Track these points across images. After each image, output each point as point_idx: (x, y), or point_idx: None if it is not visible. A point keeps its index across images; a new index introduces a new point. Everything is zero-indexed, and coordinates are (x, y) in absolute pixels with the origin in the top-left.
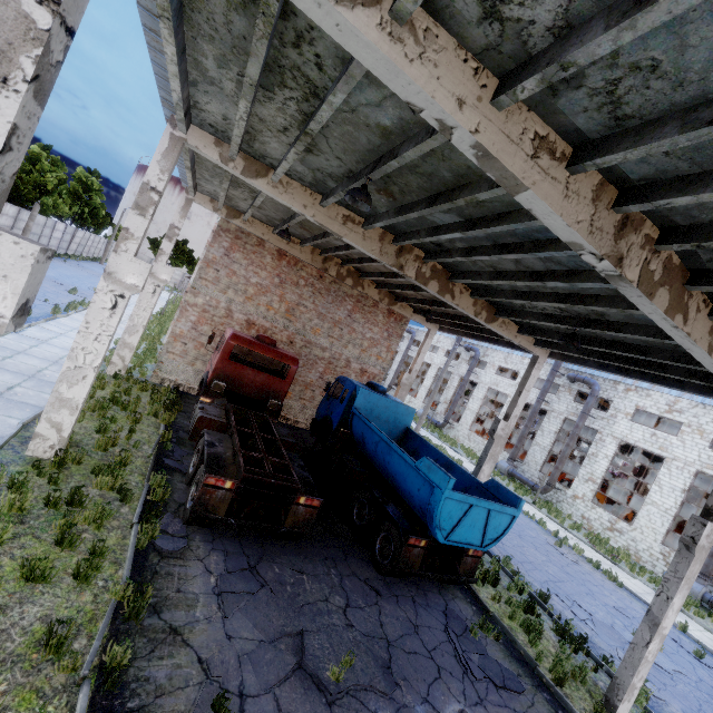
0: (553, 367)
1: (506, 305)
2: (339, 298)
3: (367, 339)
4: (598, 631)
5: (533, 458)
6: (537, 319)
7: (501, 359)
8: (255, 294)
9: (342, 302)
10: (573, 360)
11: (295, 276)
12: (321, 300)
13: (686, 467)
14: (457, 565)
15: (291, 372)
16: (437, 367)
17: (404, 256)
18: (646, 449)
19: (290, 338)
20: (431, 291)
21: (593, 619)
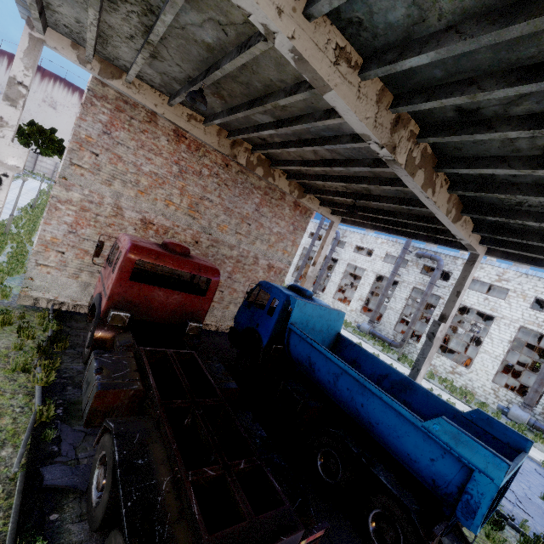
0: (404, 246)
1: (485, 202)
2: (246, 190)
3: (274, 234)
4: (529, 512)
5: (387, 319)
6: (539, 220)
7: (358, 239)
8: (150, 186)
9: (249, 195)
10: (519, 258)
11: (197, 164)
12: (227, 192)
13: (512, 323)
14: (459, 524)
15: (212, 287)
16: (302, 246)
17: (399, 132)
18: (480, 310)
19: (194, 237)
20: (415, 184)
21: (518, 498)
